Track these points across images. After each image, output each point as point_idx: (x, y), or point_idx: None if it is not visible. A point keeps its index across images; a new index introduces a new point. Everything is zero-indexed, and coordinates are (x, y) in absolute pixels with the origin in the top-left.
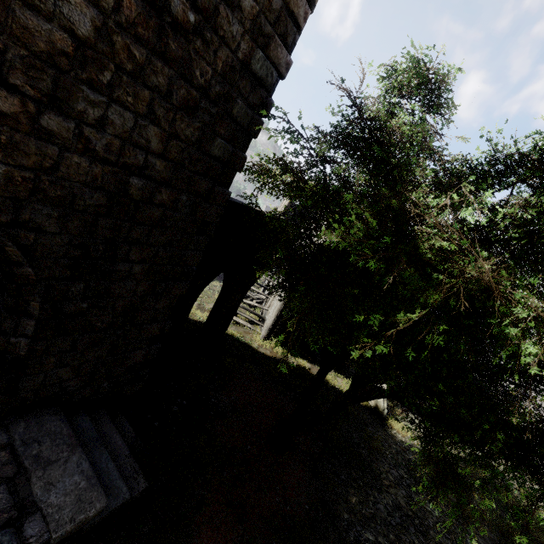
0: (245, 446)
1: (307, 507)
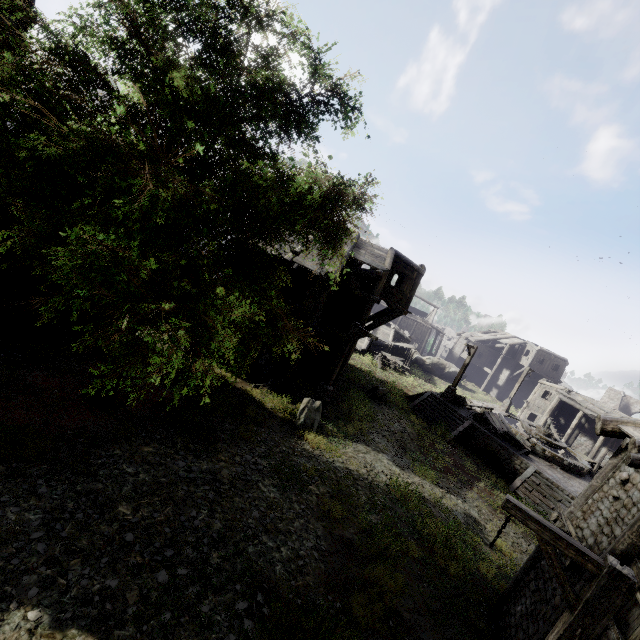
0: (51, 389)
1: (70, 432)
